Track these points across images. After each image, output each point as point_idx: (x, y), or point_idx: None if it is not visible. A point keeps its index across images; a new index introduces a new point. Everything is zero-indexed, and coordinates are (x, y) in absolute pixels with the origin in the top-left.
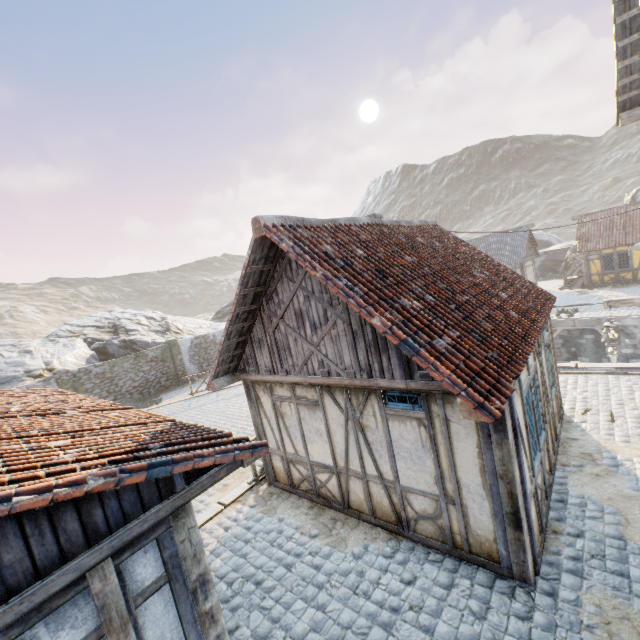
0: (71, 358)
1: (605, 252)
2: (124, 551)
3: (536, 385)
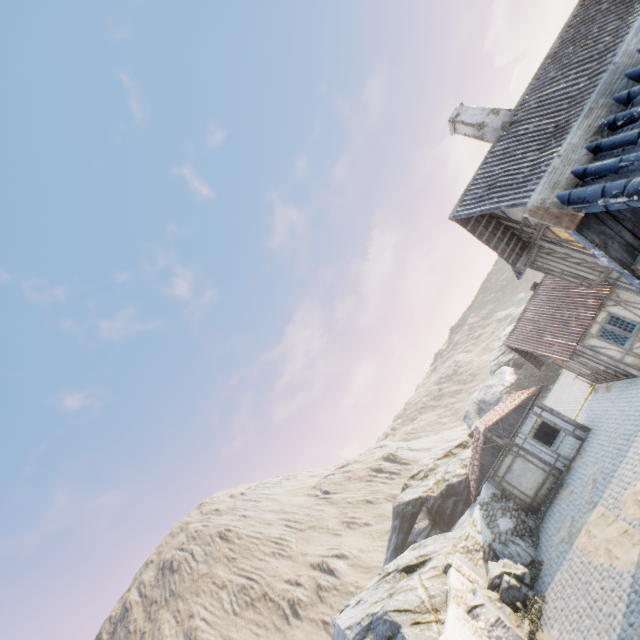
0: (507, 378)
1: None
2: (531, 409)
3: (616, 317)
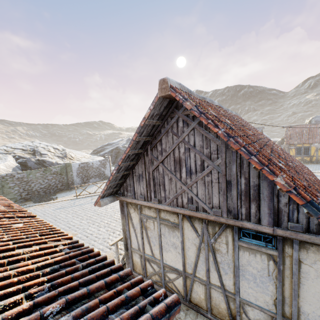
0: (3, 166)
1: (298, 146)
2: None
3: None
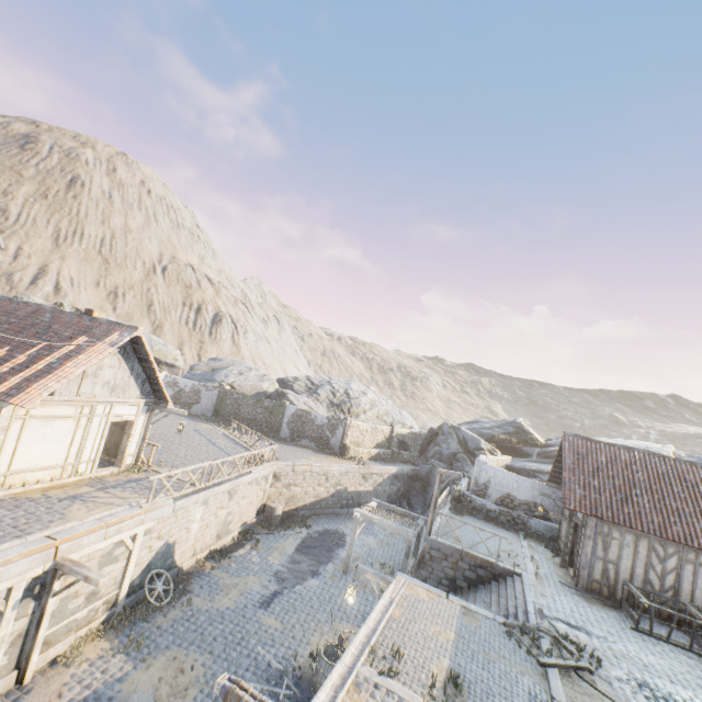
0: (249, 386)
1: None
2: None
3: None
